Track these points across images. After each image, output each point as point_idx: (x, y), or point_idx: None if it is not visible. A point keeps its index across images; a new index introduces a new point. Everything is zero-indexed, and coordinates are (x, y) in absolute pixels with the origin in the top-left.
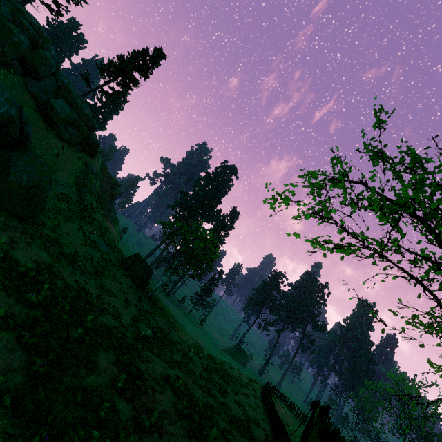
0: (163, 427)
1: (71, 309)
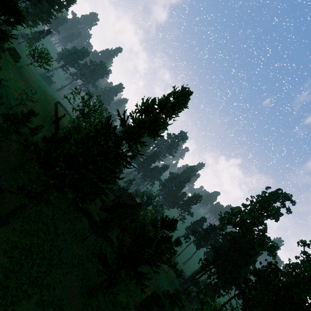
0: (40, 111)
1: (21, 90)
